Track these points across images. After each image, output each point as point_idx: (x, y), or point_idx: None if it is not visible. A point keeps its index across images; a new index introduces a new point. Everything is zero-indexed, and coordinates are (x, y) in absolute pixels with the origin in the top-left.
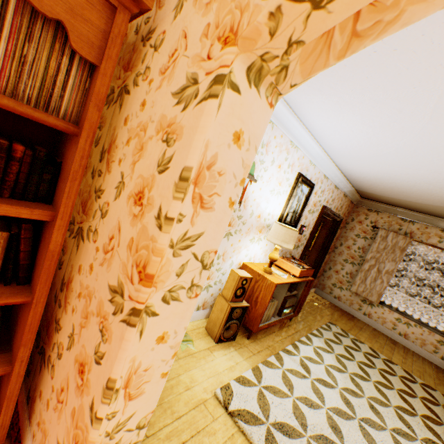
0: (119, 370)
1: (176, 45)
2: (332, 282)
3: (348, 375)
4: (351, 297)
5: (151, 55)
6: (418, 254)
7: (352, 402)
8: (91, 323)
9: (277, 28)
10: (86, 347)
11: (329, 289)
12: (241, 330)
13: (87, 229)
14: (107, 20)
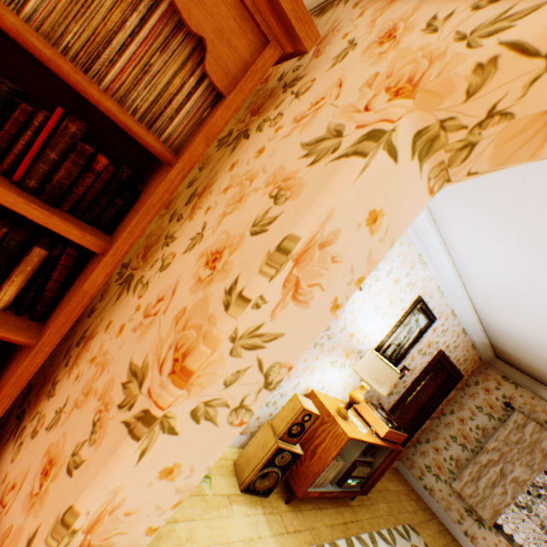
0: (90, 499)
1: (325, 93)
2: (426, 462)
3: None
4: (450, 497)
5: (289, 102)
6: None
7: None
8: (88, 405)
9: (480, 86)
10: (67, 438)
11: (419, 471)
12: (281, 485)
13: (137, 279)
14: (253, 51)
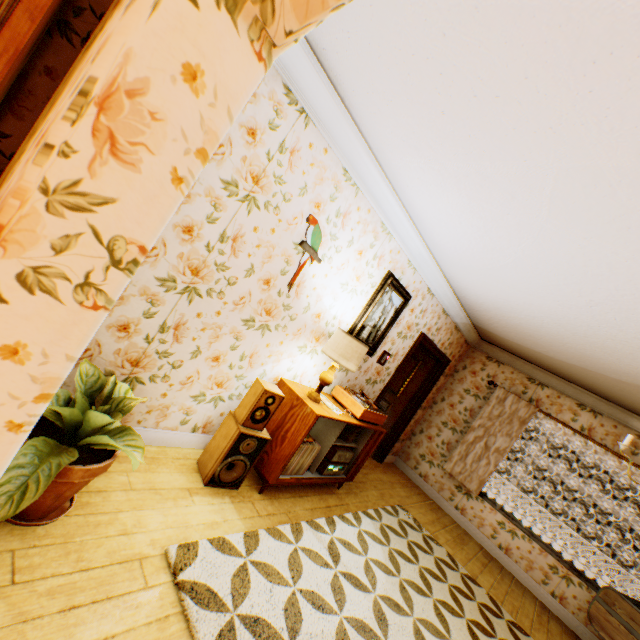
0: None
1: None
2: (421, 451)
3: (399, 581)
4: (443, 478)
5: None
6: (543, 432)
7: (388, 619)
8: None
9: None
10: None
11: (414, 462)
12: (255, 479)
13: None
14: None
